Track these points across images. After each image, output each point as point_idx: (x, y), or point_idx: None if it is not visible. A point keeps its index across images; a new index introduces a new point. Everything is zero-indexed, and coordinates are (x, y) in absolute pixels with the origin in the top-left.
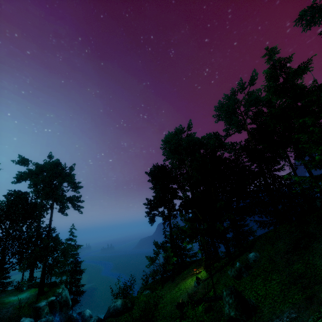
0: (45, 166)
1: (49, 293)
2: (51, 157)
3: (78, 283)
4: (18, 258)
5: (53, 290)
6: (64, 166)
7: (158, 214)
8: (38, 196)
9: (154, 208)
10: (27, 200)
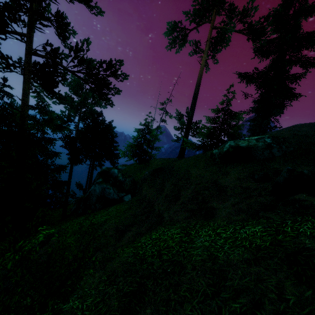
0: None
1: None
2: None
3: None
4: None
5: None
6: None
7: None
8: None
9: None
10: None
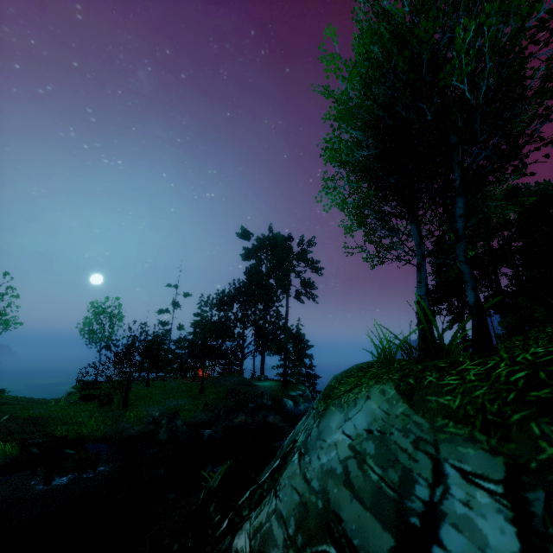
0: (275, 240)
1: (292, 387)
2: (270, 230)
3: (313, 389)
4: (257, 345)
5: (294, 386)
6: (301, 240)
7: (439, 313)
8: (271, 277)
9: (437, 302)
10: (262, 281)
